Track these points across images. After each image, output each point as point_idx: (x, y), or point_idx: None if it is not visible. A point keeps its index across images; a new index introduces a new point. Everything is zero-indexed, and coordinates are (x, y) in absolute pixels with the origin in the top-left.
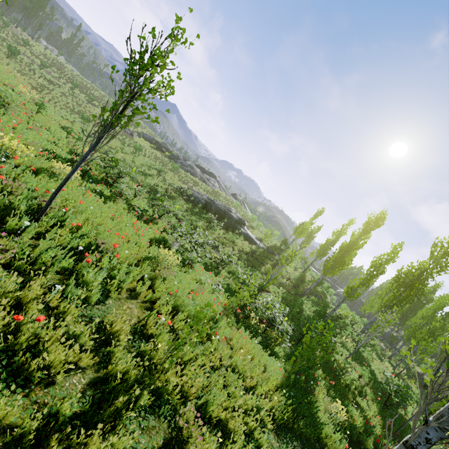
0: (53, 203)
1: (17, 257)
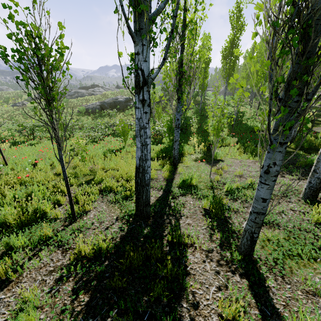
0: (7, 158)
1: (9, 174)
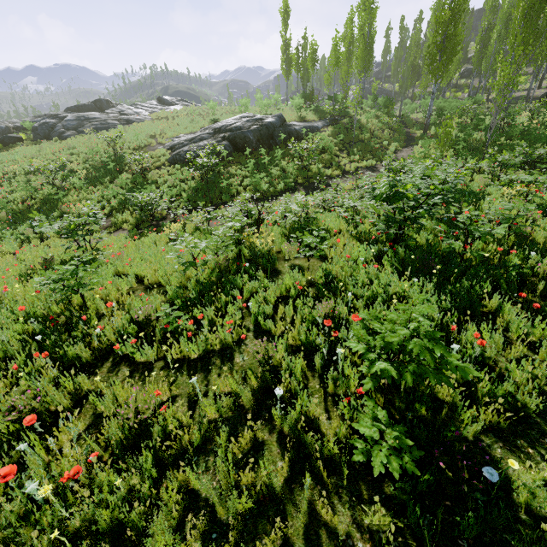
0: None
1: None
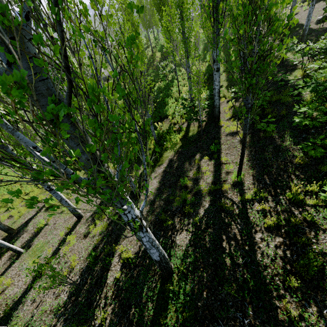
0: None
1: None
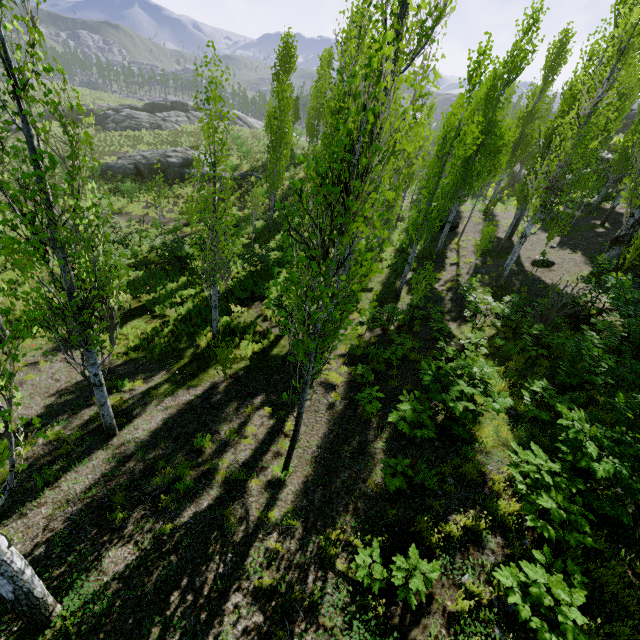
0: None
1: None
